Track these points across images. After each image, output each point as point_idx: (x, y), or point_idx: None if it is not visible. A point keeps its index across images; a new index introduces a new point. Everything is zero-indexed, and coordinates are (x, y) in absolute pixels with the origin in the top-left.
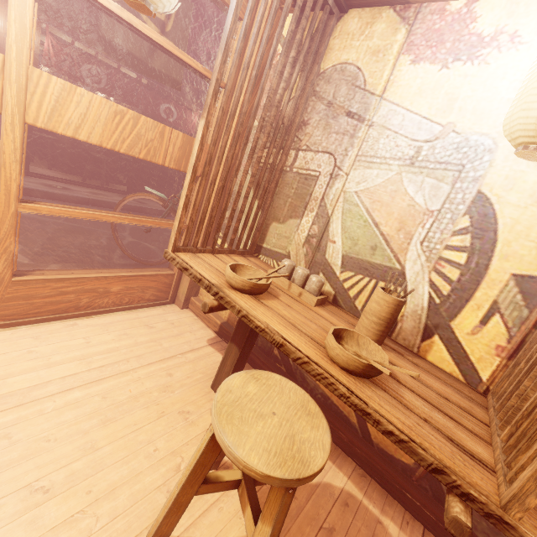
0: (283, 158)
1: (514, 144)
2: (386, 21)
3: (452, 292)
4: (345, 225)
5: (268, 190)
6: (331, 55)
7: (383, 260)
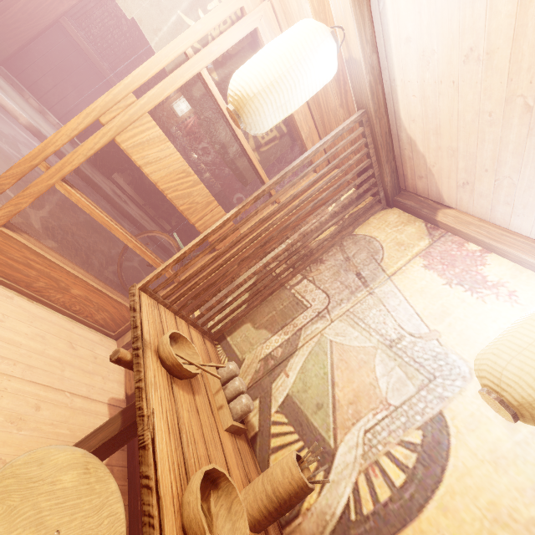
0: (289, 275)
1: (480, 383)
2: (417, 228)
3: (373, 515)
4: (306, 365)
5: (263, 293)
6: (367, 227)
7: (322, 426)
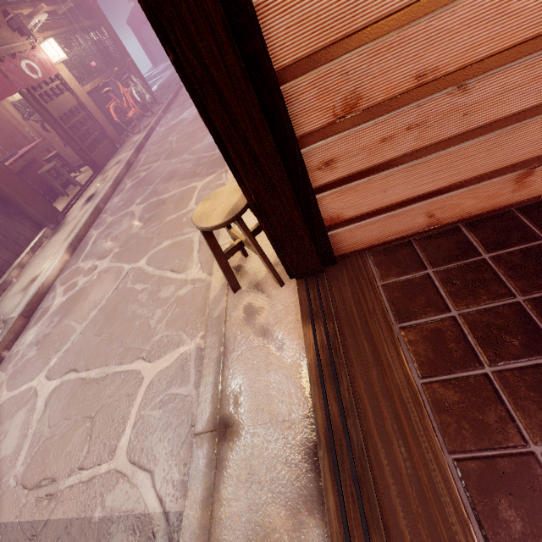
0: None
1: None
2: None
3: None
4: None
5: None
6: None
7: None
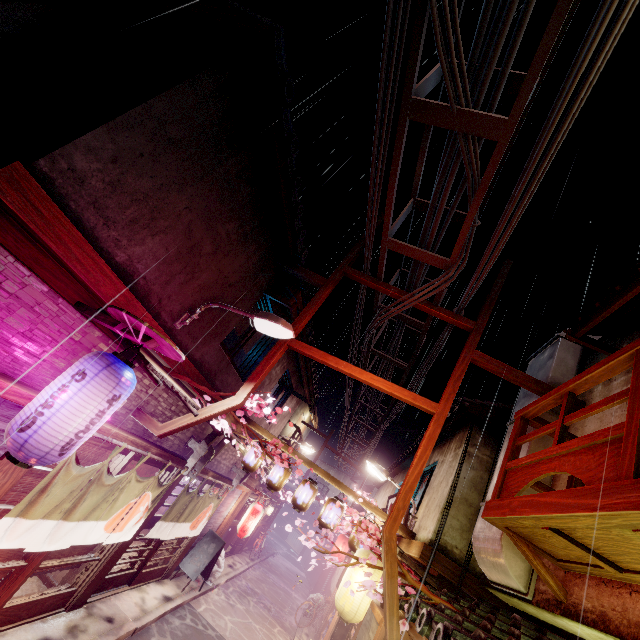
0: None
1: None
2: None
3: None
4: None
5: None
6: None
7: None
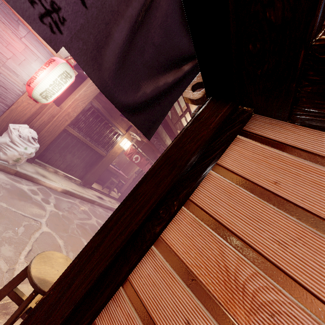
0: None
1: None
2: None
3: None
4: None
5: None
6: None
7: None
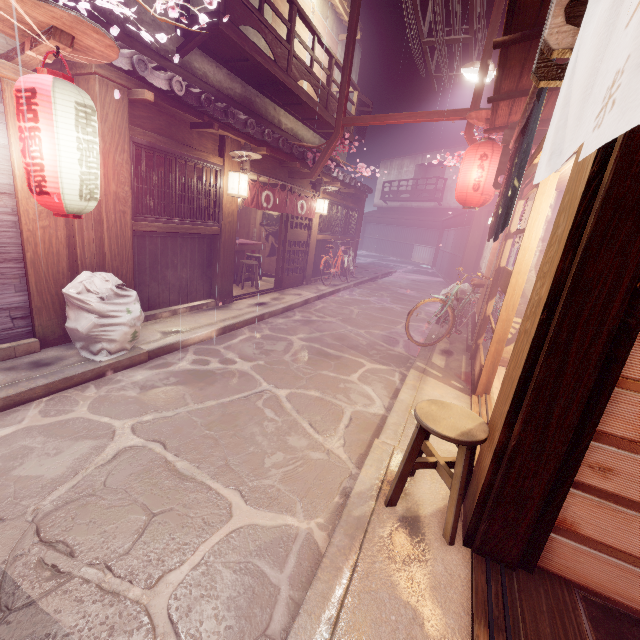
0: None
1: None
2: None
3: None
4: None
5: None
6: None
7: None
